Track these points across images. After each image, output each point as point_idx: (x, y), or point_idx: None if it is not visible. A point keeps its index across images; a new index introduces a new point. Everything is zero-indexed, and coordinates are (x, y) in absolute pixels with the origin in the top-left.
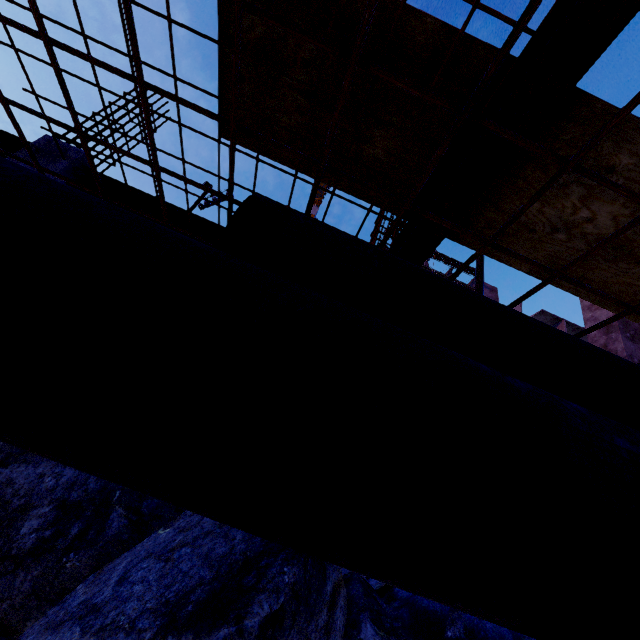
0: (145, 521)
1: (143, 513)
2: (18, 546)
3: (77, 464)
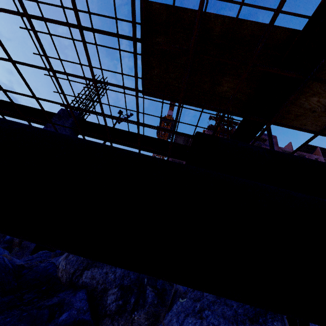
0: (160, 292)
1: (158, 288)
2: (109, 309)
3: (194, 287)
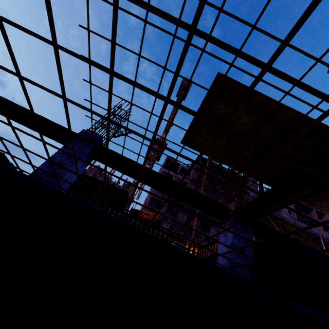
0: None
1: None
2: None
3: None
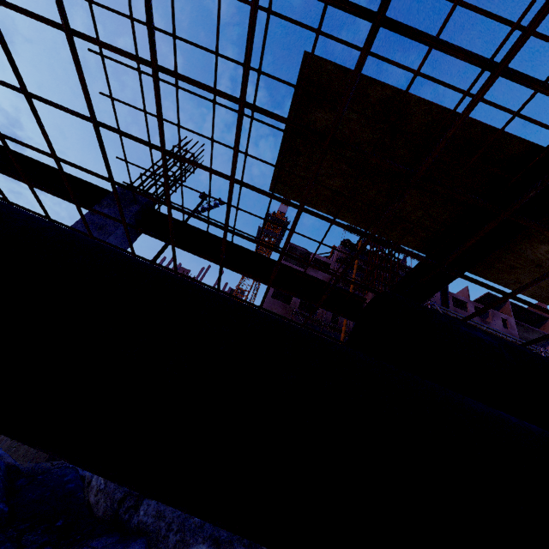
0: None
1: None
2: None
3: None
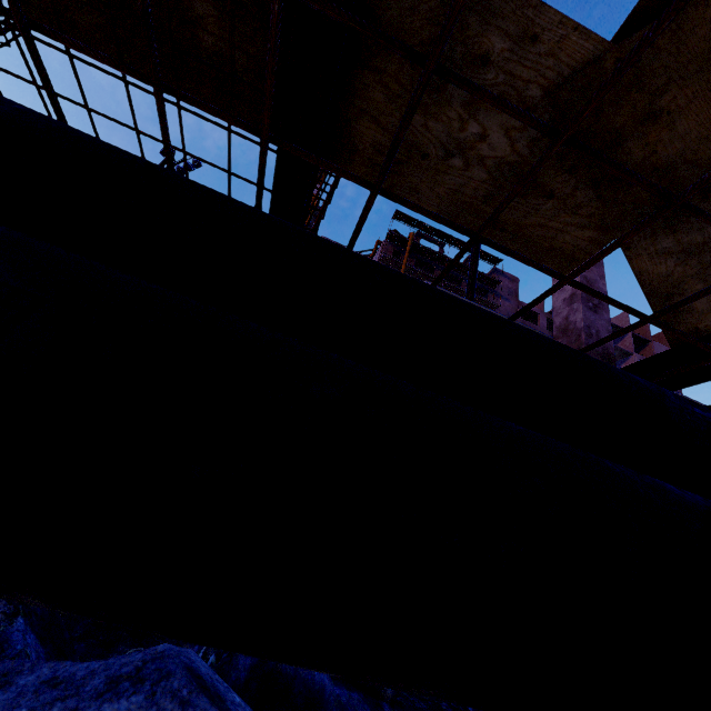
0: None
1: None
2: None
3: None
